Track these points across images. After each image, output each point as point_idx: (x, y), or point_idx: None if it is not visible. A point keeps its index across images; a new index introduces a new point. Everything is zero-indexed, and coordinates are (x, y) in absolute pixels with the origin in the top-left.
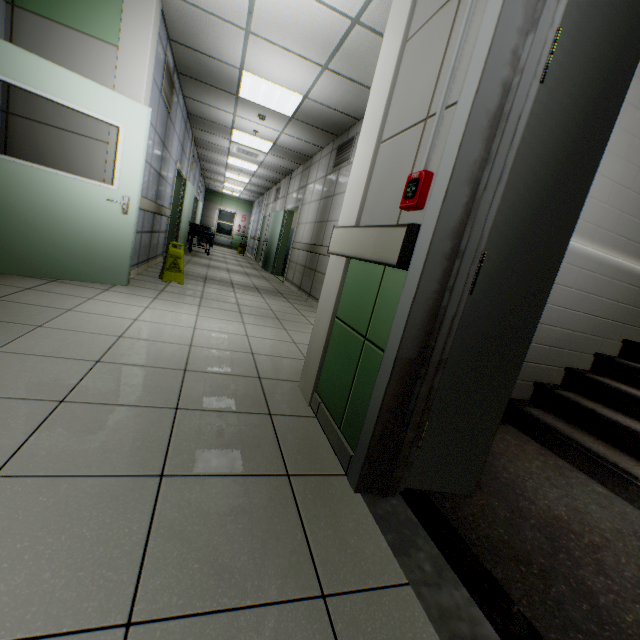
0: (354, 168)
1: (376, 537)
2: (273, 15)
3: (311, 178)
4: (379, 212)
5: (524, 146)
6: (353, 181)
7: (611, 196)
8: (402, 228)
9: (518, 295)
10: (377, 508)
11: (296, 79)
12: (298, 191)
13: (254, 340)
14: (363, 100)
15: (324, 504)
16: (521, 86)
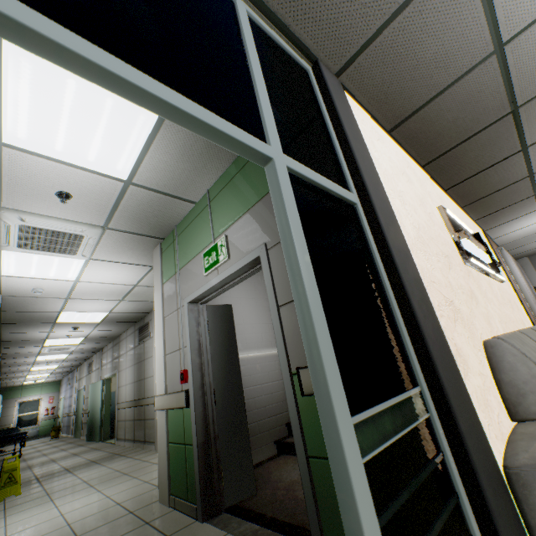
0: (157, 366)
1: (214, 529)
2: (86, 291)
3: (122, 350)
4: (174, 385)
5: (212, 351)
6: (158, 372)
7: (270, 329)
8: (184, 392)
9: (233, 396)
10: (214, 521)
11: (103, 307)
12: (112, 361)
13: (115, 496)
14: (149, 305)
15: (189, 534)
16: (203, 339)
